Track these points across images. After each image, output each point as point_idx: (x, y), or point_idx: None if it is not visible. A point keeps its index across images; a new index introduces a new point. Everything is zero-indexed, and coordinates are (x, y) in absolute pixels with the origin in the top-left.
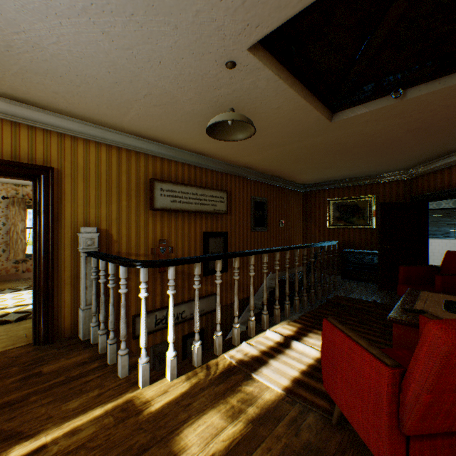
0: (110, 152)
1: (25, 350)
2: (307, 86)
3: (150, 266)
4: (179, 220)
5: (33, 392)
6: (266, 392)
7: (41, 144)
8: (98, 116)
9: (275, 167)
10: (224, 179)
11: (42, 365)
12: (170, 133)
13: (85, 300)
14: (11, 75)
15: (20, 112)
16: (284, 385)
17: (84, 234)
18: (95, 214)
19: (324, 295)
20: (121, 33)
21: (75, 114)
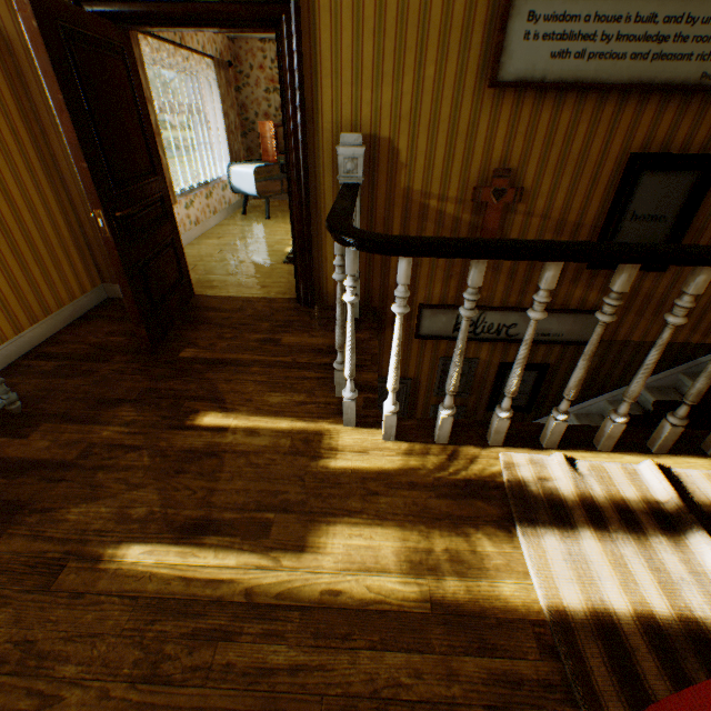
0: None
1: (287, 305)
2: None
3: (357, 246)
4: (563, 116)
5: (258, 362)
6: (511, 582)
7: None
8: None
9: None
10: None
11: (286, 332)
12: None
13: None
14: None
15: None
16: (561, 604)
17: (340, 148)
18: (369, 103)
19: None
20: None
21: None
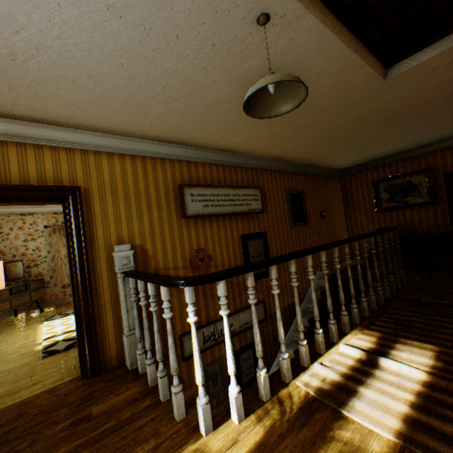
0: (134, 163)
1: (73, 385)
2: (357, 34)
3: (196, 283)
4: (214, 225)
5: (82, 445)
6: (372, 441)
7: (66, 164)
8: (118, 125)
9: (309, 154)
10: (255, 175)
11: (91, 404)
12: (194, 132)
13: (127, 325)
14: (23, 92)
15: (41, 133)
16: (395, 429)
17: (118, 252)
18: (127, 230)
19: (392, 291)
20: (128, 2)
21: (95, 127)
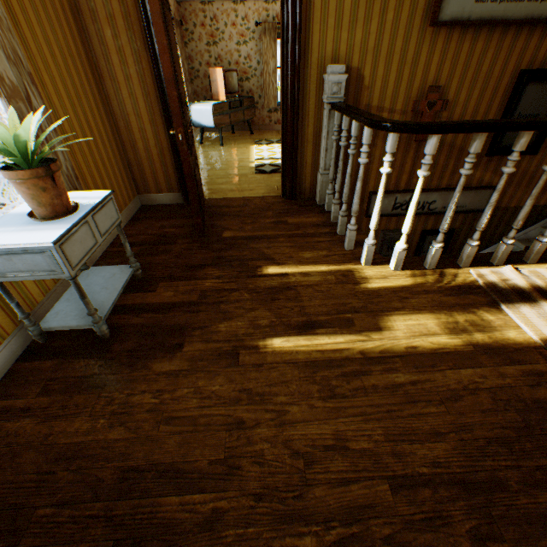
0: None
1: (276, 200)
2: None
3: (403, 131)
4: (478, 46)
5: (280, 235)
6: (511, 331)
7: None
8: None
9: None
10: None
11: (287, 216)
12: None
13: (323, 164)
14: None
15: None
16: (546, 337)
17: (330, 76)
18: (345, 42)
19: None
20: None
21: None
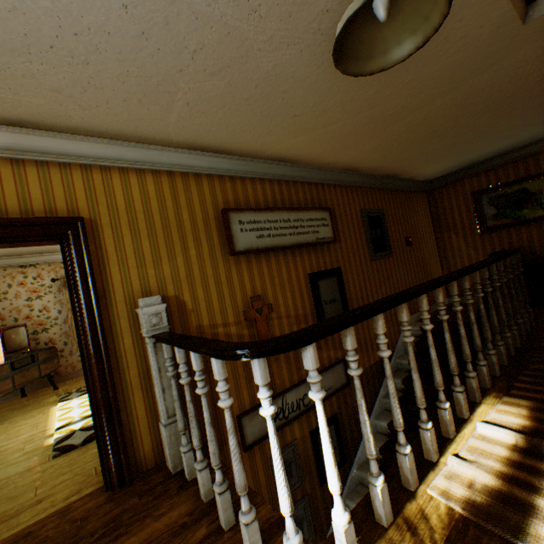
0: (158, 182)
1: (93, 502)
2: None
3: (270, 352)
4: (273, 263)
5: None
6: None
7: (60, 187)
8: (130, 125)
9: (391, 159)
10: (321, 192)
11: (118, 537)
12: (239, 131)
13: (165, 410)
14: None
15: (19, 142)
16: None
17: (144, 308)
18: (155, 275)
19: (521, 337)
20: None
21: (98, 129)
